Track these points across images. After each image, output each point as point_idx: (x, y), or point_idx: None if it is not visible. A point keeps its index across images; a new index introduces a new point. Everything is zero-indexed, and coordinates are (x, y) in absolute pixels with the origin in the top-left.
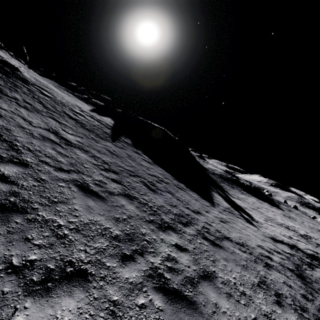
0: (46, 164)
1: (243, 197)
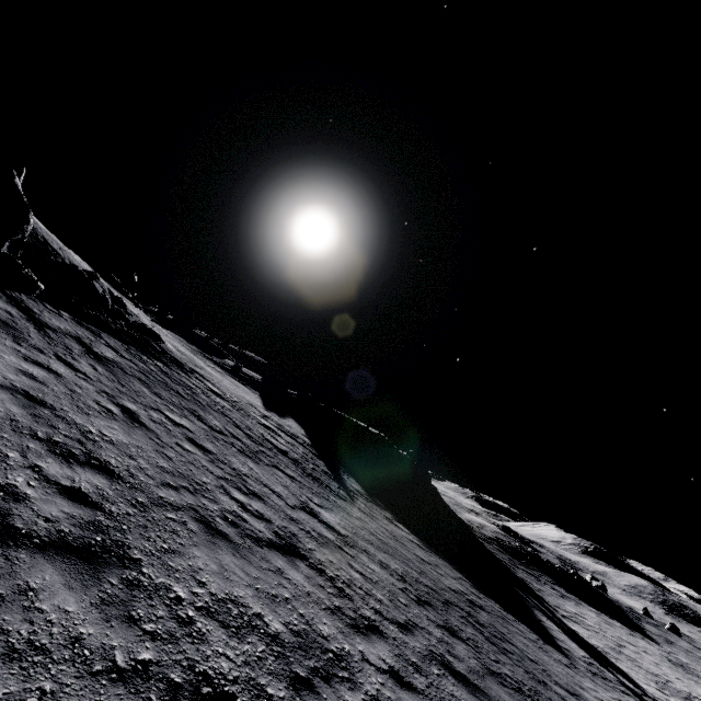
0: (385, 618)
1: (575, 611)
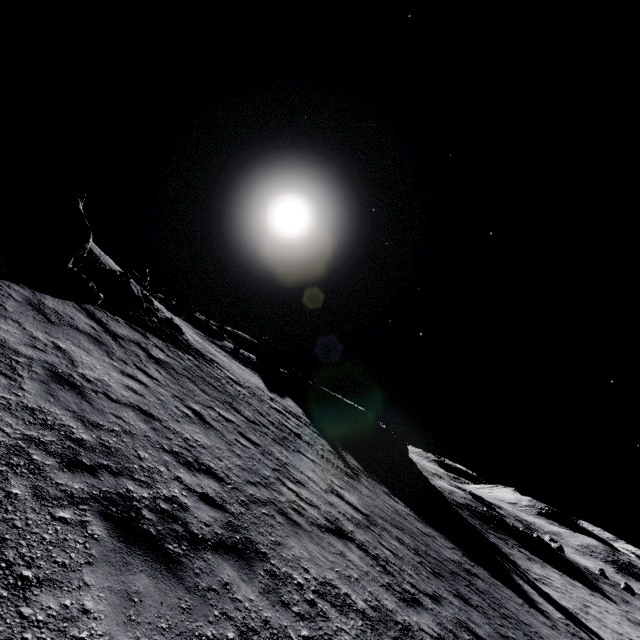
0: (419, 591)
1: (543, 574)
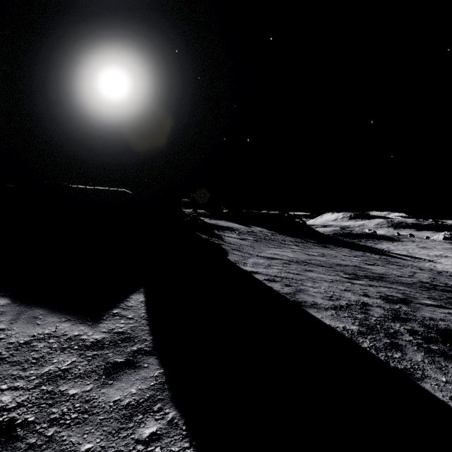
0: (396, 269)
1: (386, 247)
